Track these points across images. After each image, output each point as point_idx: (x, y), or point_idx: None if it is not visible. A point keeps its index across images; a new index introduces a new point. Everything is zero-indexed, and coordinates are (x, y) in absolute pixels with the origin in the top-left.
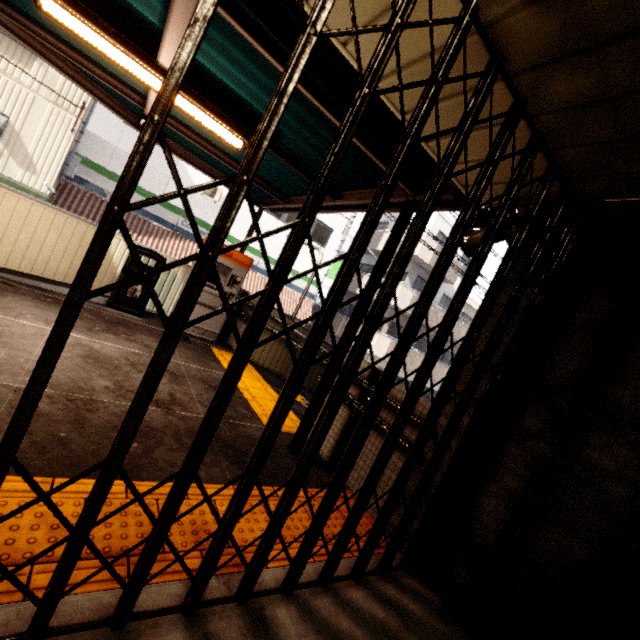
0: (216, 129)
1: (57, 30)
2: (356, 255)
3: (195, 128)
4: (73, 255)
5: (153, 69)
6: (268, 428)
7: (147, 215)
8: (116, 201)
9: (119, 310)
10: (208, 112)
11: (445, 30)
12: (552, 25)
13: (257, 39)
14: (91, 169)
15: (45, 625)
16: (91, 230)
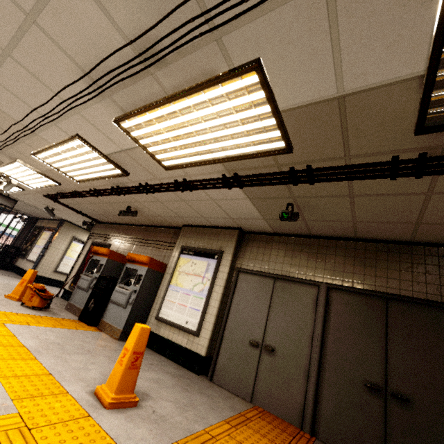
0: None
1: None
2: None
3: None
4: None
5: None
6: None
7: None
8: None
9: None
10: None
11: None
12: None
13: None
14: None
15: None
16: None
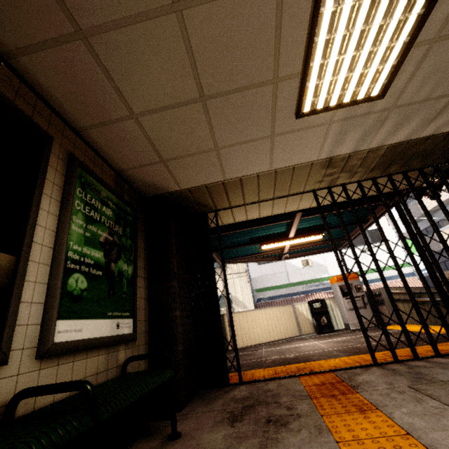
0: (312, 239)
1: (255, 252)
2: (384, 238)
3: (299, 244)
4: (291, 322)
5: (288, 240)
6: (406, 290)
7: (290, 295)
8: (339, 262)
9: (324, 333)
10: (307, 237)
11: (356, 185)
12: (376, 171)
13: (313, 215)
14: (259, 292)
15: (396, 356)
16: (290, 307)
